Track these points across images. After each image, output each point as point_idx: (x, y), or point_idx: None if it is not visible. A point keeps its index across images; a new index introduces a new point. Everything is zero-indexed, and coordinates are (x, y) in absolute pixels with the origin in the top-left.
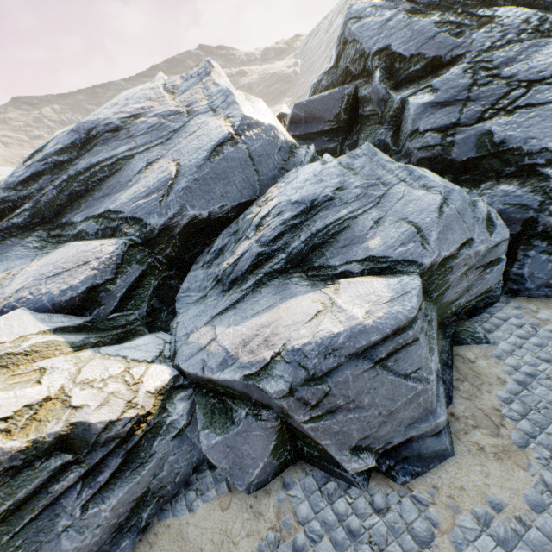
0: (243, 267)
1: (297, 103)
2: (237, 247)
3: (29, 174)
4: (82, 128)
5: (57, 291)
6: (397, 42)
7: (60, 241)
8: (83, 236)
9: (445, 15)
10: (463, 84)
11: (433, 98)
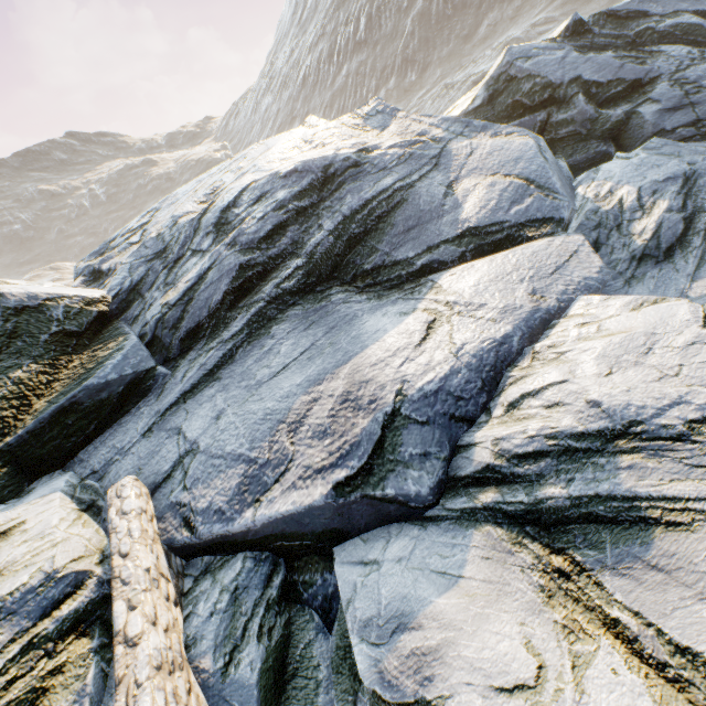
0: (676, 233)
1: None
2: (627, 230)
3: (271, 227)
4: (313, 167)
5: (592, 274)
6: (587, 73)
7: (389, 287)
8: (434, 268)
9: (618, 52)
10: (678, 95)
11: (661, 107)
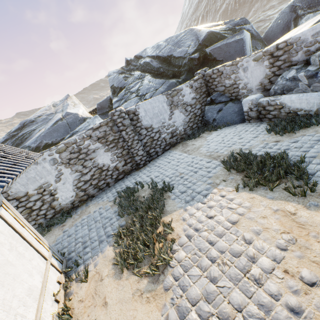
0: None
1: (97, 103)
2: None
3: (4, 140)
4: (22, 123)
5: None
6: (115, 83)
7: None
8: None
9: (125, 75)
10: (123, 95)
11: (117, 99)
